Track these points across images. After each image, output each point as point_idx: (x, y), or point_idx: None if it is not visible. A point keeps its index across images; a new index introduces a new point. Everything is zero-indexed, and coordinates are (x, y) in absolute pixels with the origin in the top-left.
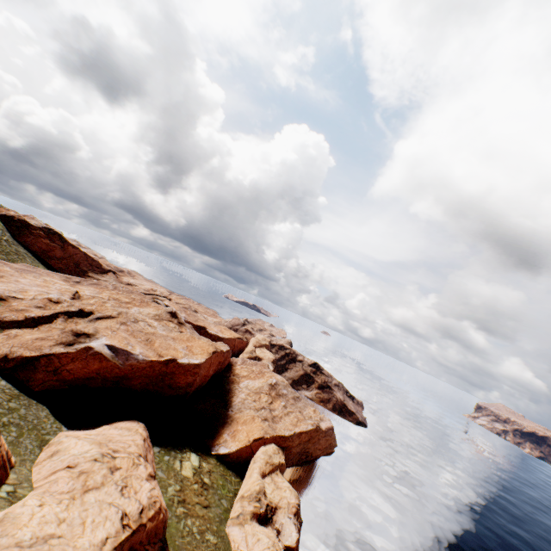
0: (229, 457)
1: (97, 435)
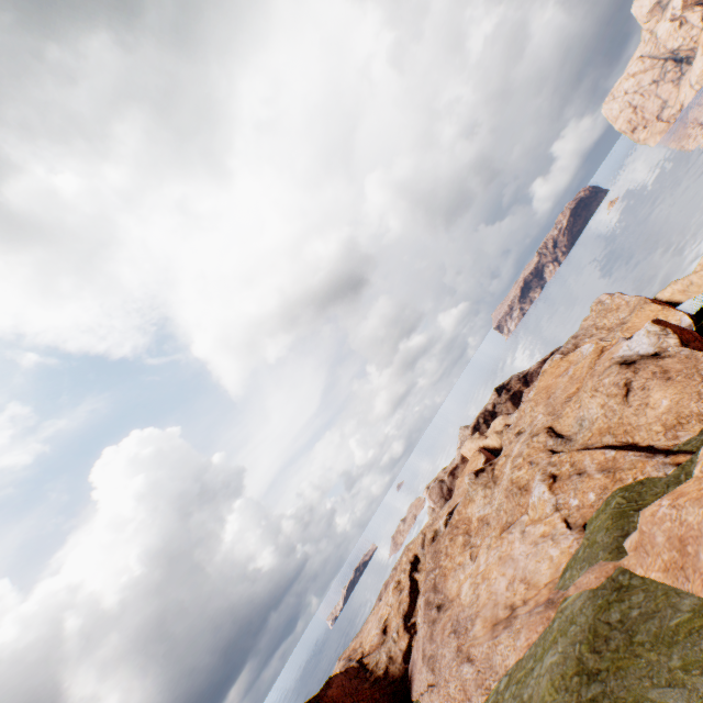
0: (692, 316)
1: None
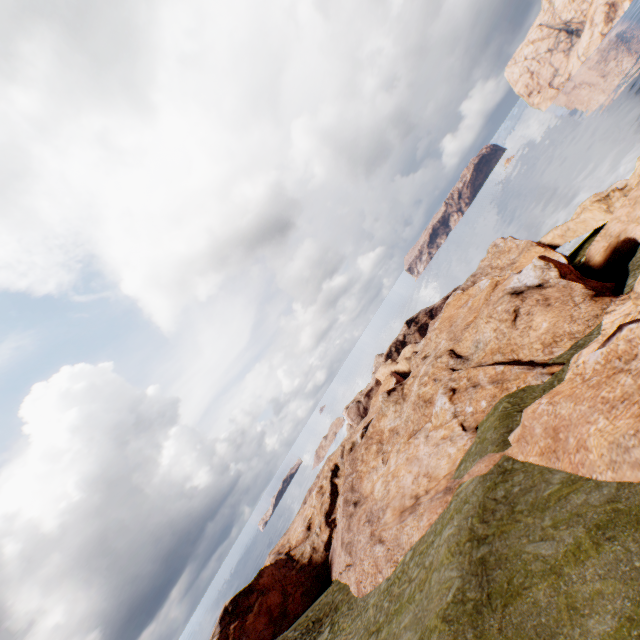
0: (567, 257)
1: (633, 219)
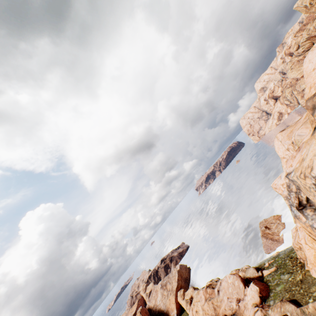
0: (178, 314)
1: None
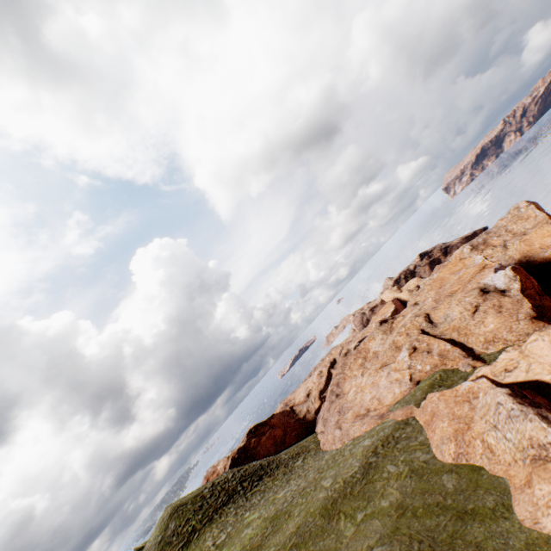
0: None
1: None
